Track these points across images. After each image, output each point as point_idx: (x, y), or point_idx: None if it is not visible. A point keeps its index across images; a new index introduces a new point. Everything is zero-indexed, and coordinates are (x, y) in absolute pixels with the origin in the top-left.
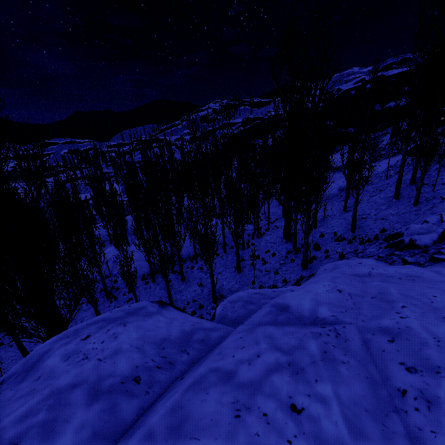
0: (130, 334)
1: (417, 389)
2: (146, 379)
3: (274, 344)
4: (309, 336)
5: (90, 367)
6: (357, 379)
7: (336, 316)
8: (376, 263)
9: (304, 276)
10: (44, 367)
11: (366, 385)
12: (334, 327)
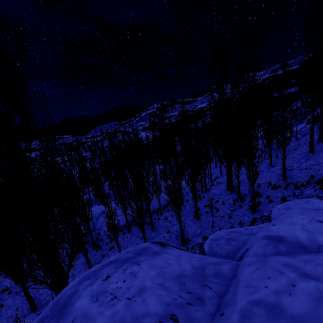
0: (147, 271)
1: None
2: (182, 317)
3: (301, 272)
4: None
5: (122, 307)
6: None
7: None
8: (320, 201)
9: (256, 217)
10: (76, 309)
11: None
12: None
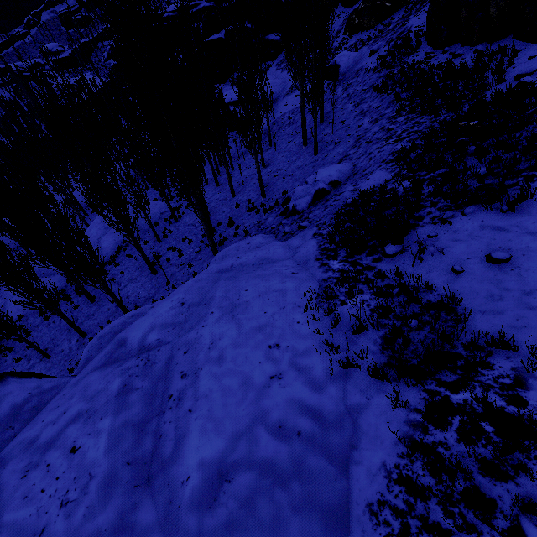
0: None
1: (179, 392)
2: None
3: (84, 395)
4: (117, 375)
5: None
6: (141, 401)
7: (160, 339)
8: (263, 239)
9: None
10: None
11: (147, 402)
12: (149, 354)
